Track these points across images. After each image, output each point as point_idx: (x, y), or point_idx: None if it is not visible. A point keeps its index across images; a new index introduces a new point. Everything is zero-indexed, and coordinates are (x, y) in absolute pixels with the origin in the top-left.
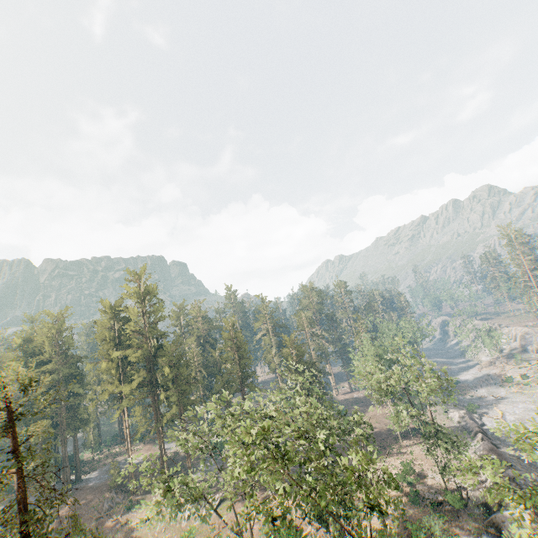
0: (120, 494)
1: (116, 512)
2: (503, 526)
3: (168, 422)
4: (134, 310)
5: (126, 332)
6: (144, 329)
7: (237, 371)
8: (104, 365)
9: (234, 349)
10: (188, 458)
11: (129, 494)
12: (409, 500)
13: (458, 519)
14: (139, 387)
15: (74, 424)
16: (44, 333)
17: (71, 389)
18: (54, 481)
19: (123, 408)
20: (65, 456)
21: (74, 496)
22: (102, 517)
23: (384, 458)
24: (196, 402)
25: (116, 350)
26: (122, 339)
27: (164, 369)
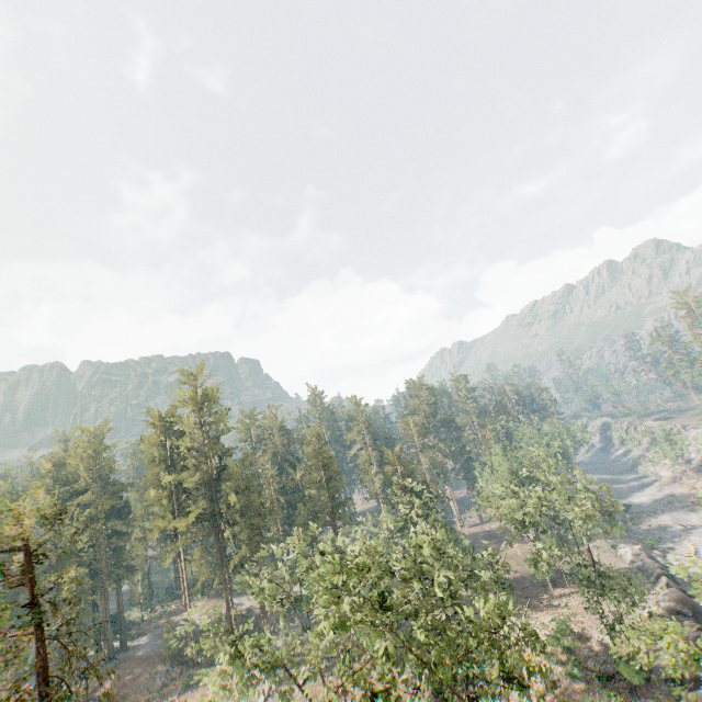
0: (177, 666)
1: (171, 690)
2: None
3: (237, 568)
4: (189, 421)
5: (180, 450)
6: (202, 445)
7: (325, 498)
8: (153, 493)
9: (320, 468)
10: (264, 616)
11: (188, 666)
12: (567, 672)
13: (638, 699)
14: (198, 521)
15: (117, 573)
16: (78, 454)
17: (112, 527)
18: (92, 648)
19: (179, 550)
20: (106, 615)
21: (118, 669)
22: (153, 697)
23: (529, 614)
24: (272, 540)
25: (168, 473)
26: (175, 459)
27: (229, 497)
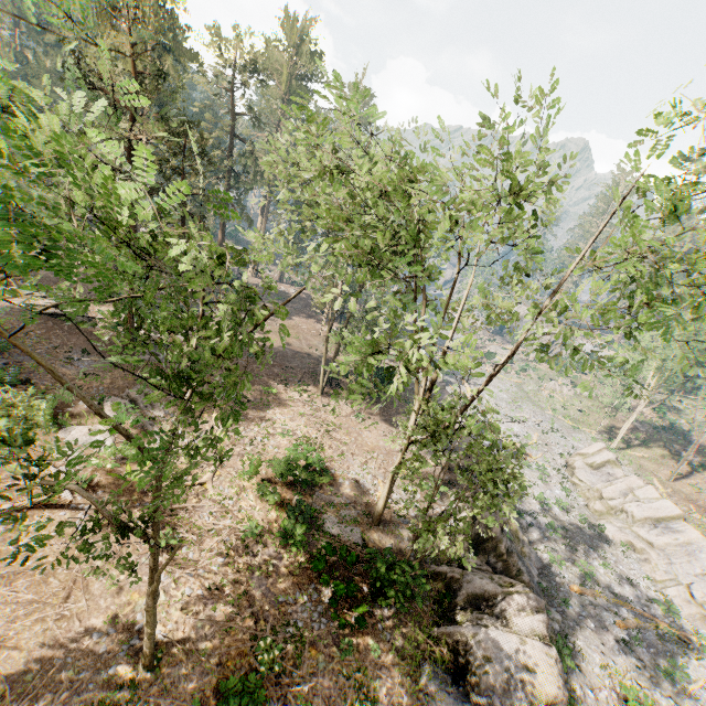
0: None
1: None
2: (485, 674)
3: None
4: None
5: None
6: None
7: None
8: None
9: None
10: None
11: None
12: (282, 532)
13: (379, 609)
14: None
15: None
16: None
17: None
18: None
19: None
20: None
21: None
22: None
23: (275, 405)
24: None
25: None
26: None
27: None
